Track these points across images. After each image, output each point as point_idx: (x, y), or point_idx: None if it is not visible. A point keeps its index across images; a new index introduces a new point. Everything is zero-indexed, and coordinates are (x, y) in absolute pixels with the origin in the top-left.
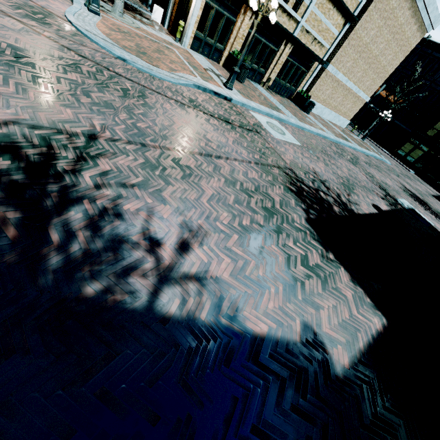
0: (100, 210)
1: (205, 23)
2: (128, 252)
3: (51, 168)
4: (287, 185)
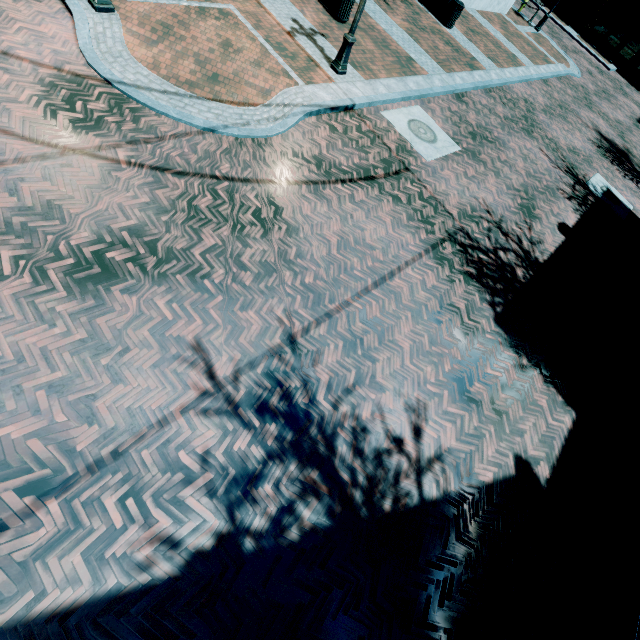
0: (351, 432)
1: None
2: (389, 462)
3: (298, 410)
4: (465, 269)
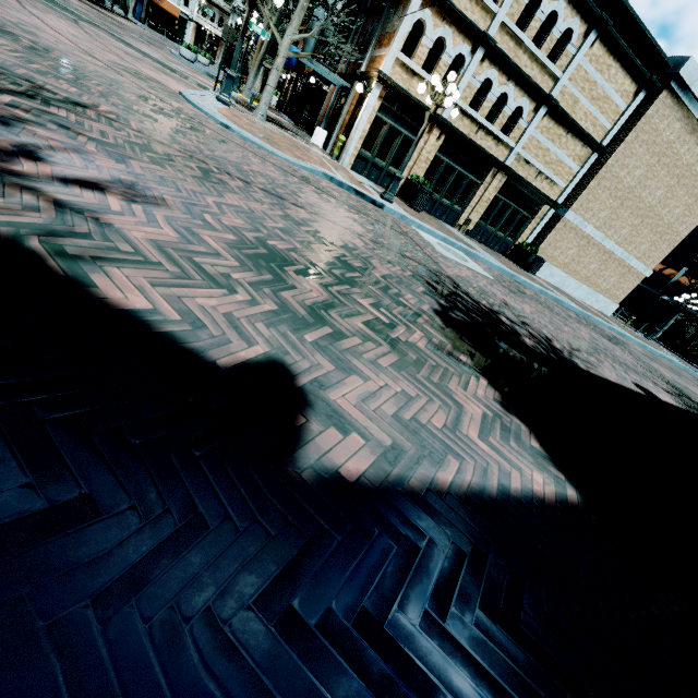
0: None
1: (375, 141)
2: None
3: None
4: (423, 277)
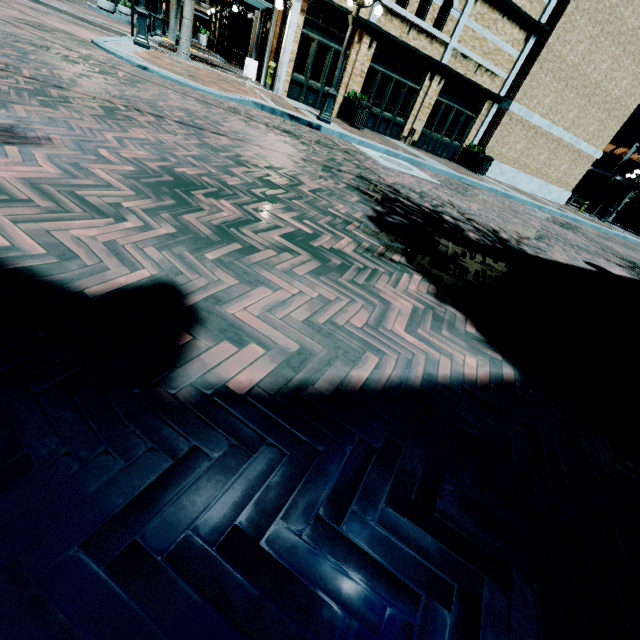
0: None
1: (306, 61)
2: None
3: None
4: (359, 188)
